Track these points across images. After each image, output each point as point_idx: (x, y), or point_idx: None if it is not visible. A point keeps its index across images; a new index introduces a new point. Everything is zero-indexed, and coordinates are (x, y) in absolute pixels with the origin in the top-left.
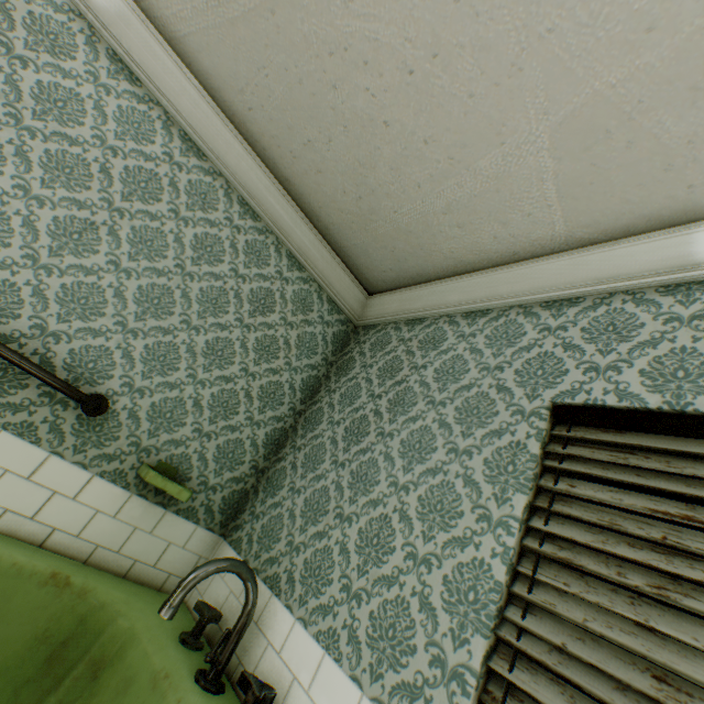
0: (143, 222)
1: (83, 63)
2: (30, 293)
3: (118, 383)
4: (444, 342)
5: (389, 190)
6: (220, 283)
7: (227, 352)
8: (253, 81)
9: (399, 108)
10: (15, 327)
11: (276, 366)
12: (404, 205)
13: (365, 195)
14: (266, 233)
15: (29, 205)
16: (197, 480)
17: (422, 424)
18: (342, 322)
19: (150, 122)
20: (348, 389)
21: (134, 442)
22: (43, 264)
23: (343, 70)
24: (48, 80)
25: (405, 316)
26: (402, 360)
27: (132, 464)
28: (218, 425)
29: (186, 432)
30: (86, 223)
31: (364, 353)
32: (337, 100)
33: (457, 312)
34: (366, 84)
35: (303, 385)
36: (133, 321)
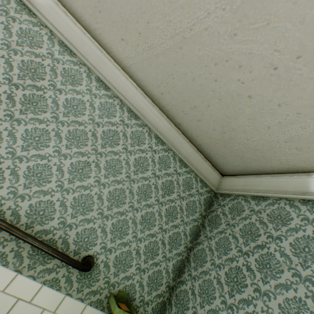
0: (111, 157)
1: (85, 85)
2: (58, 204)
3: (98, 247)
4: (291, 221)
5: (245, 129)
6: (147, 181)
7: (151, 219)
8: (165, 81)
9: (261, 88)
10: (51, 224)
11: (176, 223)
12: (254, 136)
13: (227, 131)
14: (168, 150)
15: (60, 159)
16: (138, 299)
17: (295, 295)
18: (208, 191)
19: (113, 106)
20: (220, 240)
21: (106, 281)
22: (65, 188)
23: (223, 71)
24: (70, 97)
25: (251, 193)
26: (257, 227)
27: (105, 294)
28: (148, 263)
29: (132, 270)
30: (85, 163)
31: (225, 214)
32: (216, 86)
33: (293, 198)
34: (238, 77)
35: (190, 231)
36: (106, 211)
